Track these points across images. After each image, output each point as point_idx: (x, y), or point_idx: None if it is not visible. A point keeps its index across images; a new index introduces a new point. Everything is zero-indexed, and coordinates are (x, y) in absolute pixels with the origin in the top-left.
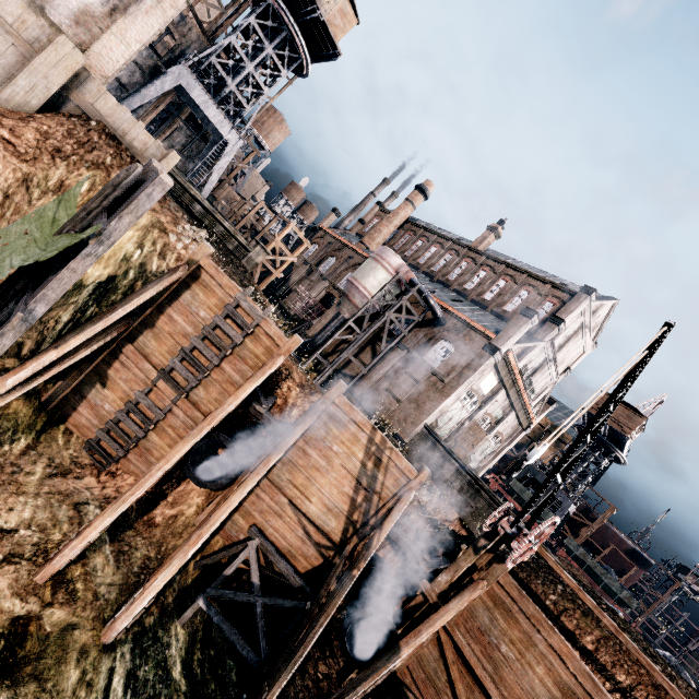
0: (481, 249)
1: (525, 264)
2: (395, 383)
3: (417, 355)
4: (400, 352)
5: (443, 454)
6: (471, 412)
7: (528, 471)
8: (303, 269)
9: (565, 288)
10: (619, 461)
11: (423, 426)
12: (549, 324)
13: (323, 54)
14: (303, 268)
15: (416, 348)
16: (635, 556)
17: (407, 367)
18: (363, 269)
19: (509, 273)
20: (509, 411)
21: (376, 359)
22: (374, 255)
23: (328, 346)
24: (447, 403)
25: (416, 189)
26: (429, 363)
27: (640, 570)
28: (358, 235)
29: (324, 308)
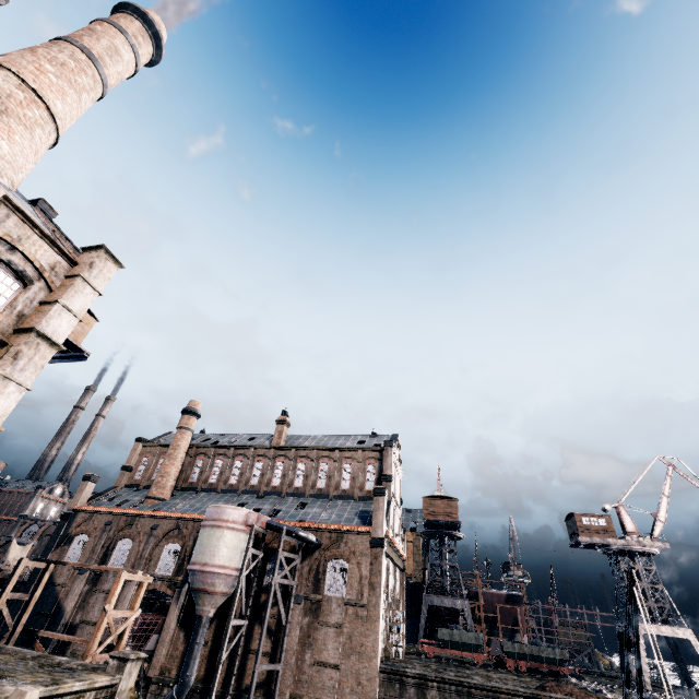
0: (283, 442)
1: (322, 436)
2: (319, 648)
3: (319, 596)
4: (300, 607)
5: (418, 685)
6: (385, 606)
7: (426, 603)
8: (80, 582)
9: (372, 448)
10: (460, 537)
11: (378, 672)
12: (385, 484)
13: (57, 355)
14: (80, 581)
15: (311, 589)
16: (511, 599)
17: (317, 617)
18: (207, 546)
19: (324, 455)
20: (395, 570)
21: (285, 640)
22: (211, 522)
23: (196, 669)
24: (380, 625)
25: (185, 414)
26: (334, 594)
27: (521, 607)
28: (131, 486)
29: (153, 616)
